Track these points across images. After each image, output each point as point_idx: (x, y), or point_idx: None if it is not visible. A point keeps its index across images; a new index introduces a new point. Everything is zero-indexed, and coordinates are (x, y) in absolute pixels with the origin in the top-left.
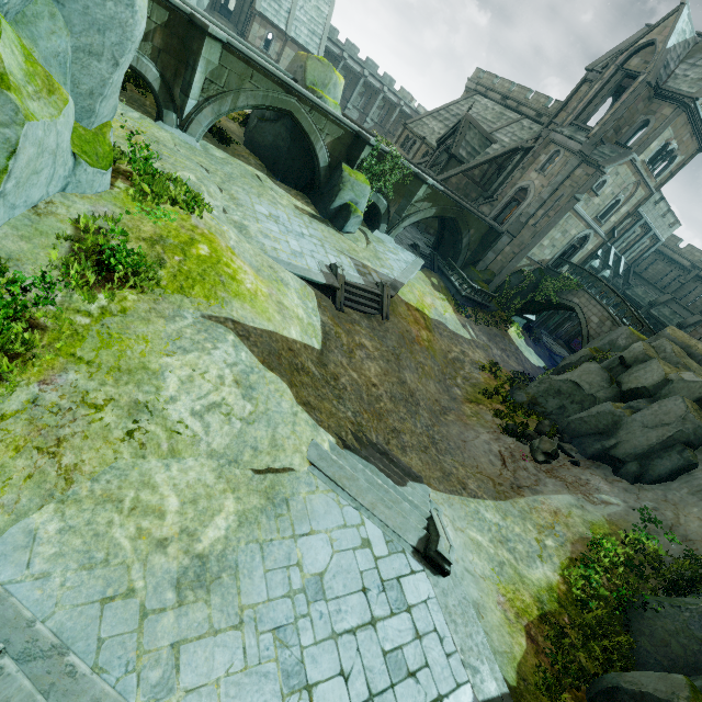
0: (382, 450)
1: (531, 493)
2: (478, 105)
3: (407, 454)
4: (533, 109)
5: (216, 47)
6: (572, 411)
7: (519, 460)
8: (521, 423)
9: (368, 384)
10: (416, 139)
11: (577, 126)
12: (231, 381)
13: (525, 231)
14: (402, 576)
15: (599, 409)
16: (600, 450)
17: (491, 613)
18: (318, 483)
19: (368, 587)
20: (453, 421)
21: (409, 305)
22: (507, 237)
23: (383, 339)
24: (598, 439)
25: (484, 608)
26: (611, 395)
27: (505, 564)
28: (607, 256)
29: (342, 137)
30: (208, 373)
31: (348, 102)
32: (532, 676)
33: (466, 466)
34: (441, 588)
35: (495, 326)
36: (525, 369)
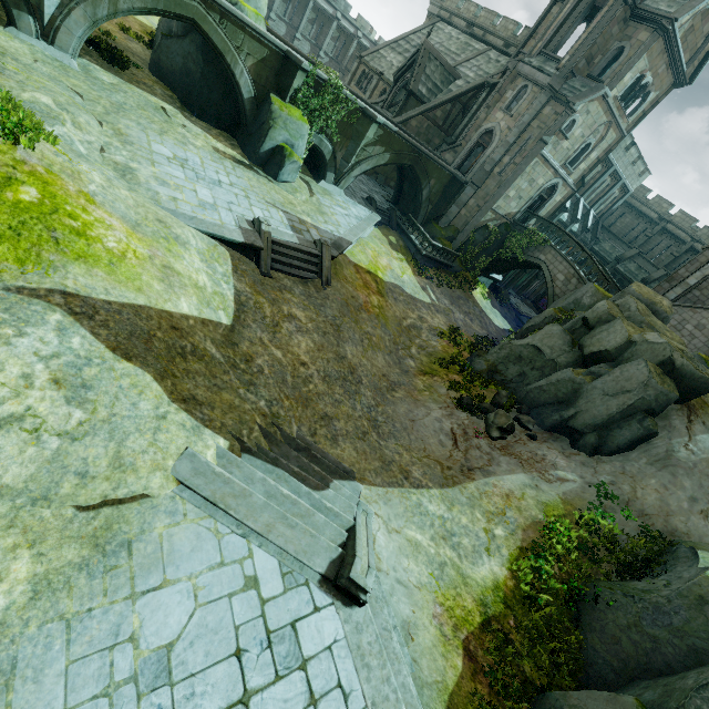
0: (302, 445)
1: (482, 475)
2: (442, 34)
3: (338, 445)
4: (501, 37)
5: None
6: (532, 379)
7: (472, 437)
8: (477, 396)
9: (295, 363)
10: (373, 75)
11: (547, 56)
12: (46, 381)
13: (491, 181)
14: (299, 619)
15: (559, 377)
16: (558, 421)
17: (424, 632)
18: (188, 508)
19: (244, 647)
20: (402, 398)
21: (359, 267)
22: (471, 188)
23: (321, 308)
24: (557, 409)
25: (416, 627)
26: (572, 360)
27: (446, 565)
28: (575, 208)
29: (268, 59)
30: (3, 372)
31: (297, 31)
32: (465, 708)
33: (412, 450)
34: (354, 623)
35: (458, 287)
36: (490, 332)
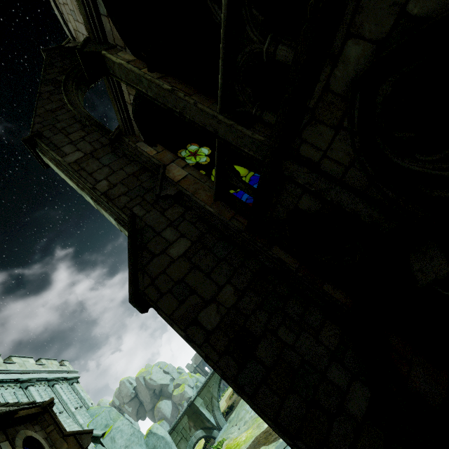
0: None
1: None
2: None
3: None
4: None
5: (198, 399)
6: None
7: None
8: None
9: None
10: None
11: None
12: None
13: None
14: None
15: None
16: None
17: None
18: None
19: None
20: None
21: None
22: None
23: None
24: None
25: None
26: None
27: None
28: None
29: None
30: None
31: None
32: None
33: None
34: None
35: None
36: None
